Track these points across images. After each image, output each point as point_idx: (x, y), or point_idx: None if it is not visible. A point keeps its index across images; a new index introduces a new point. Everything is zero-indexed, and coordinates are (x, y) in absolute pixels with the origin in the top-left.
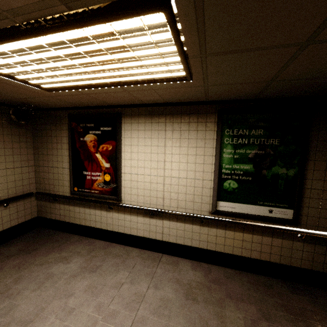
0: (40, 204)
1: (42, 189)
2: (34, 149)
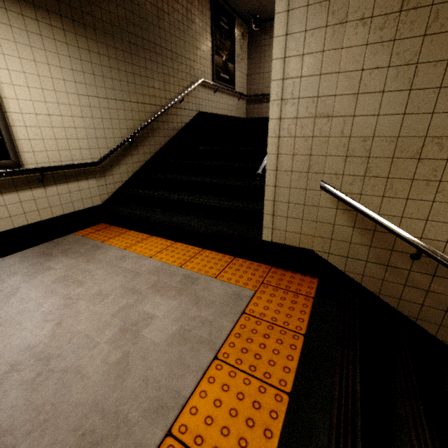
0: (248, 108)
1: (251, 95)
2: (248, 61)
